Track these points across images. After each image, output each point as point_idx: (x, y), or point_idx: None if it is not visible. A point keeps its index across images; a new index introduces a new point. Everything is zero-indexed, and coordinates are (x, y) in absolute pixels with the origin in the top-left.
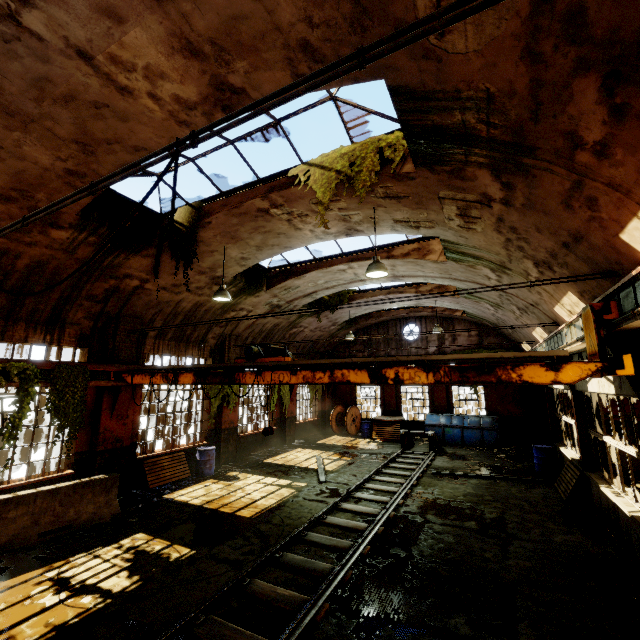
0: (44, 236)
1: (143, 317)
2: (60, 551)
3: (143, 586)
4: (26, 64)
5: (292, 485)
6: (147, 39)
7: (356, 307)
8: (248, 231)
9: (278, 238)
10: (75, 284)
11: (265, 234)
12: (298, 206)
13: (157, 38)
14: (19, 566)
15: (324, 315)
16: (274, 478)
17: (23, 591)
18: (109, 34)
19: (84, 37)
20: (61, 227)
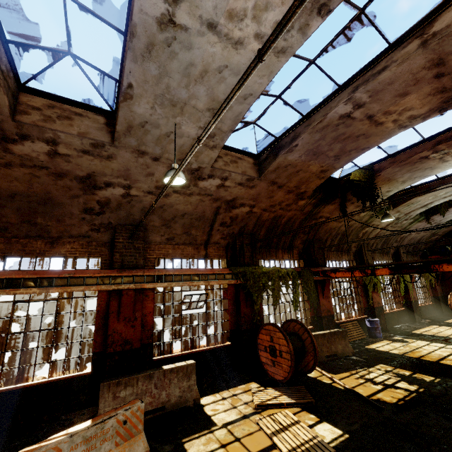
0: (295, 205)
1: (322, 239)
2: (344, 366)
3: (428, 391)
4: (338, 131)
5: None
6: (415, 97)
7: None
8: (402, 173)
9: (423, 172)
10: (299, 226)
11: (414, 172)
12: None
13: (422, 94)
14: (332, 369)
15: (430, 219)
16: (440, 344)
17: (353, 380)
18: (393, 103)
19: (377, 109)
20: (303, 199)
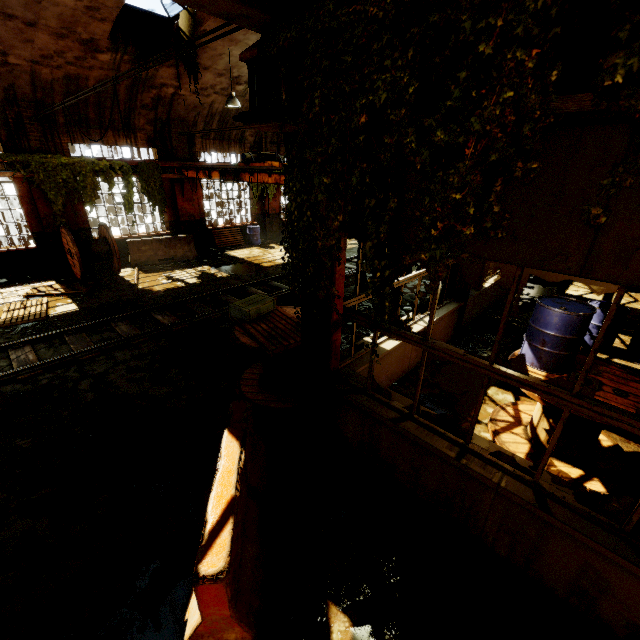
0: (95, 60)
1: (187, 120)
2: (169, 268)
3: (202, 283)
4: None
5: None
6: None
7: None
8: (241, 33)
9: None
10: (130, 97)
11: (258, 34)
12: None
13: None
14: (153, 271)
15: None
16: None
17: (155, 278)
18: None
19: None
20: (102, 51)
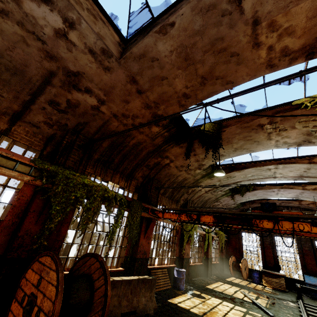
0: (148, 129)
1: (161, 181)
2: None
3: None
4: (219, 29)
5: (251, 313)
6: (307, 8)
7: (253, 194)
8: (239, 138)
9: (251, 144)
10: (145, 157)
11: (246, 141)
12: (286, 123)
13: (315, 6)
14: None
15: (233, 197)
16: (230, 303)
17: None
18: (285, 7)
19: (267, 10)
20: (158, 125)
